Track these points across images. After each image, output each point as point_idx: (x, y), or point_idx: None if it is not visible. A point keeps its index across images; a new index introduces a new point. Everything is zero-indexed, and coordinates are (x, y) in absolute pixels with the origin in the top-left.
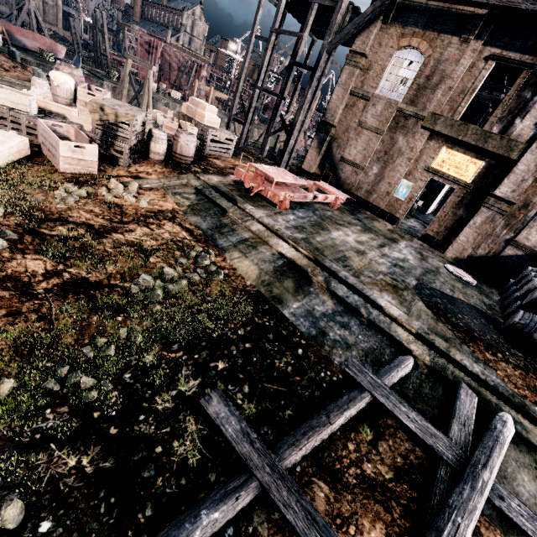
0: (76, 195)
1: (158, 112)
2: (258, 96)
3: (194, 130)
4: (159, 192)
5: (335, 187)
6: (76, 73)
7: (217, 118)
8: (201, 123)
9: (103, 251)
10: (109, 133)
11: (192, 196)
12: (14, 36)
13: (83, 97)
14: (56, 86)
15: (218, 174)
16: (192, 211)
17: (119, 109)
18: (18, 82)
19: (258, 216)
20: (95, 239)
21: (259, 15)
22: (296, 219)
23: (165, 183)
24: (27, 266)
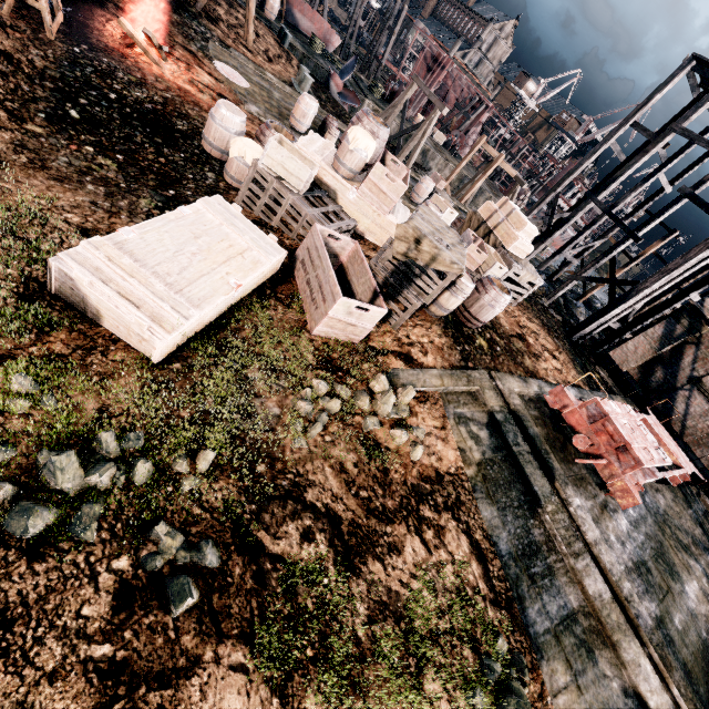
0: (327, 413)
1: (449, 207)
2: (577, 204)
3: (501, 270)
4: (437, 410)
5: (657, 417)
6: (382, 134)
7: (530, 246)
8: (501, 243)
9: (350, 636)
10: (403, 275)
11: (484, 434)
12: (292, 9)
13: (376, 178)
14: (348, 150)
15: (507, 358)
16: (484, 485)
17: (443, 249)
18: (278, 85)
19: (592, 539)
20: (340, 581)
21: (660, 94)
22: (631, 531)
23: (448, 387)
24: (215, 702)
